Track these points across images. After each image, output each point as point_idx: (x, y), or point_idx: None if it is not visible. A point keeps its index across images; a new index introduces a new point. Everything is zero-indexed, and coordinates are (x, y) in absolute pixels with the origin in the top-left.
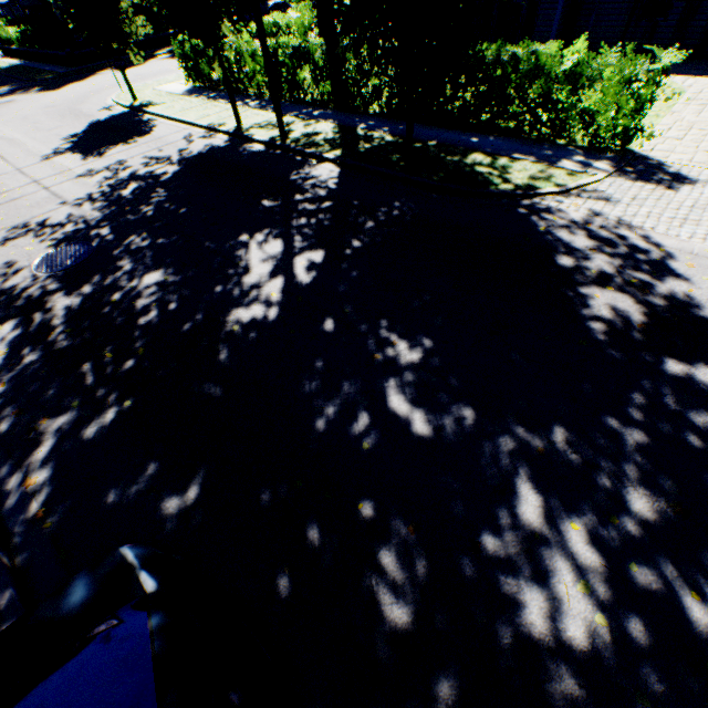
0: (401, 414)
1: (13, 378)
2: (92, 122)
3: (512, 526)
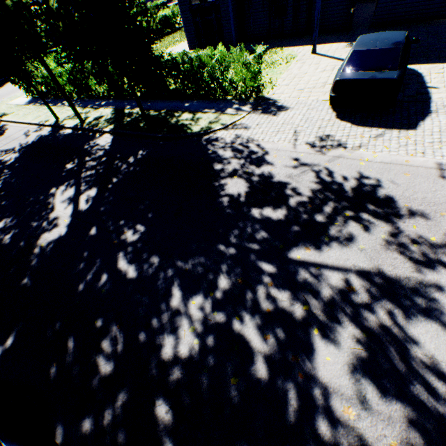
0: (123, 269)
1: None
2: None
3: (166, 310)
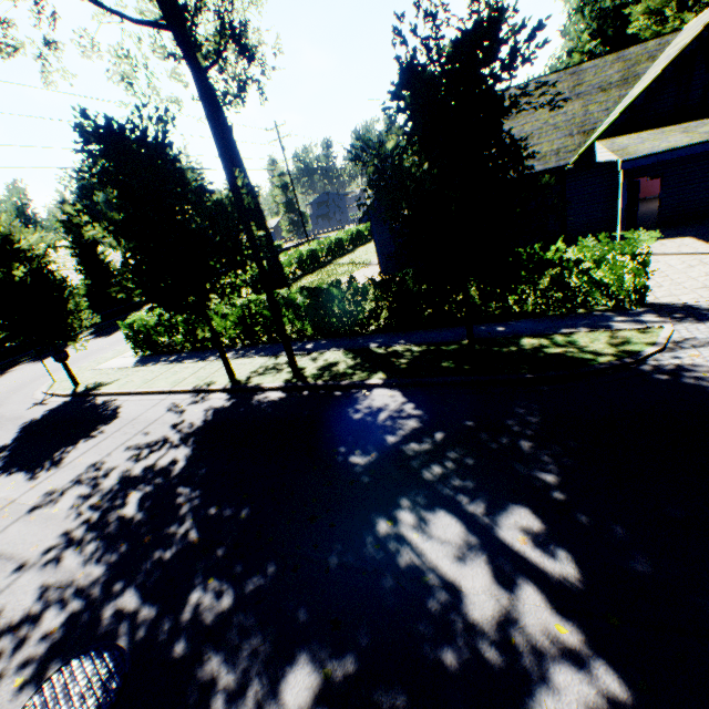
0: None
1: None
2: (23, 424)
3: None
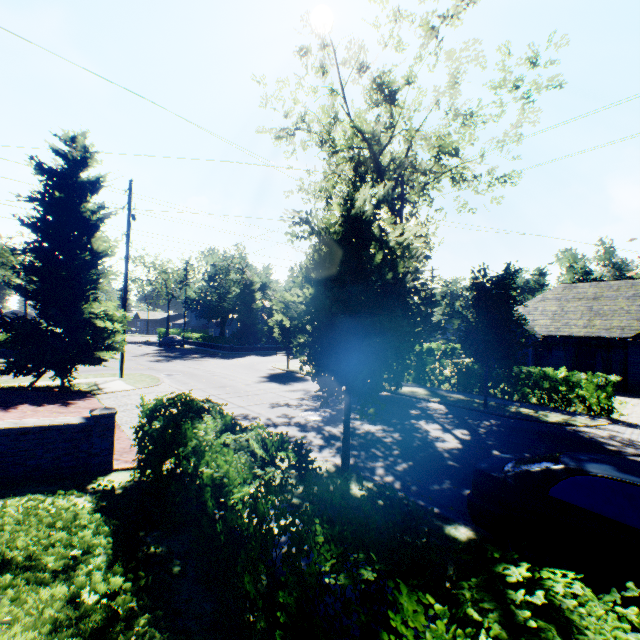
0: None
1: (337, 448)
2: (268, 373)
3: None
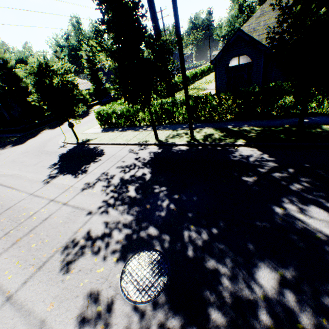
0: None
1: None
2: (59, 154)
3: None
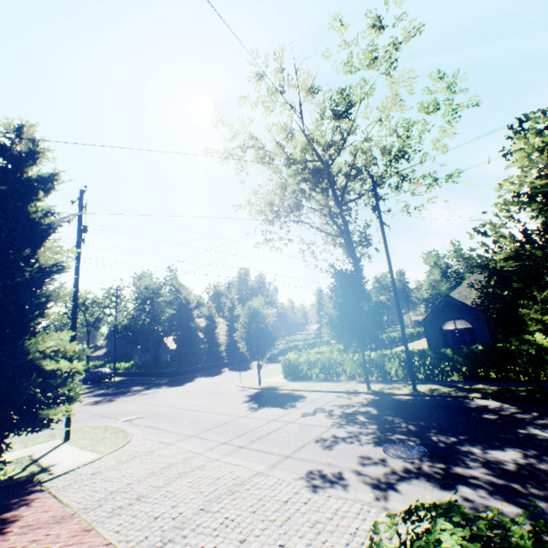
0: None
1: None
2: (245, 395)
3: None
